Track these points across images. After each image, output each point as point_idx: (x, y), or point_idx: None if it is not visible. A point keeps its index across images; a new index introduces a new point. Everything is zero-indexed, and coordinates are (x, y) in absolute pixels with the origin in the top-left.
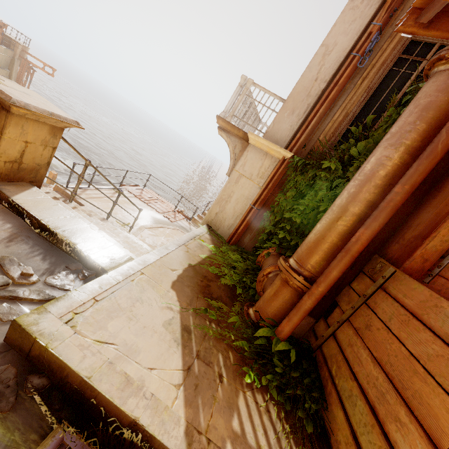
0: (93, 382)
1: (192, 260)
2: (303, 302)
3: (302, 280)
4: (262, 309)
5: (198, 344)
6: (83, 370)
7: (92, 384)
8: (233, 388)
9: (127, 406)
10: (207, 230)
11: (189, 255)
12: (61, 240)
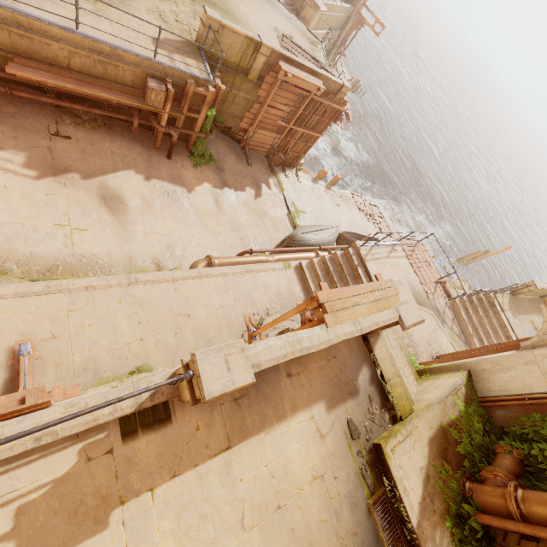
0: (397, 483)
1: (444, 420)
2: (507, 522)
3: (517, 512)
4: (476, 492)
5: (430, 488)
6: (395, 476)
7: (396, 484)
8: (438, 521)
9: (404, 499)
10: (466, 380)
11: (444, 413)
12: (387, 387)
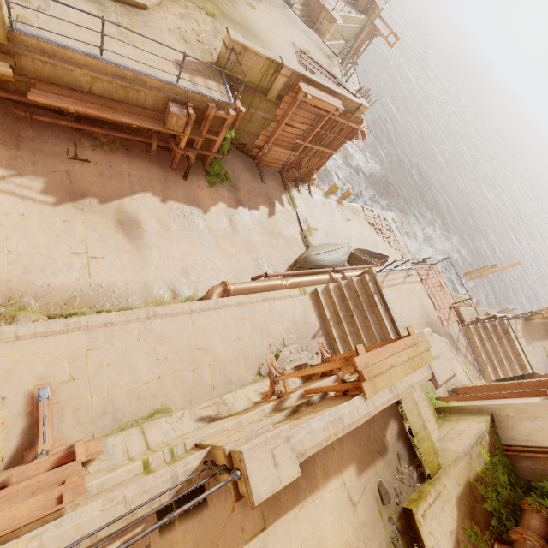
0: None
1: (470, 475)
2: None
3: None
4: None
5: None
6: (426, 545)
7: None
8: None
9: None
10: (489, 427)
11: (470, 467)
12: (415, 441)
